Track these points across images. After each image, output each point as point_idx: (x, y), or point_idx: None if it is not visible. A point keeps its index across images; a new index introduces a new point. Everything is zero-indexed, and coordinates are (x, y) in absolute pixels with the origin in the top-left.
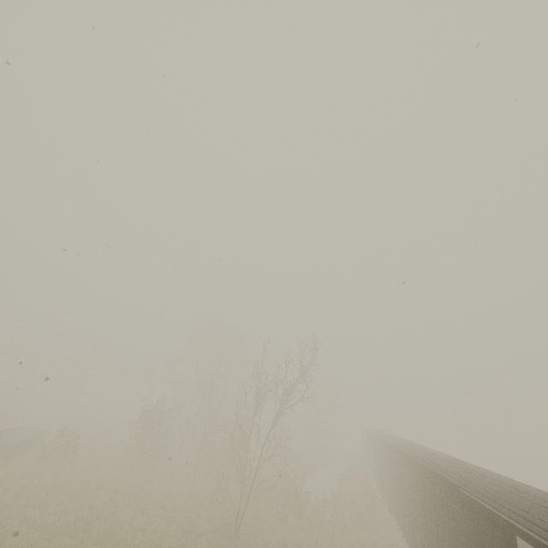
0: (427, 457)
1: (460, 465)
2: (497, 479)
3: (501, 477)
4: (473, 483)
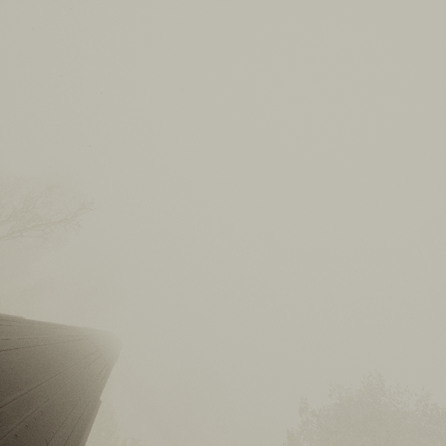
0: (80, 333)
1: (82, 338)
2: (75, 344)
3: (86, 351)
4: (45, 326)
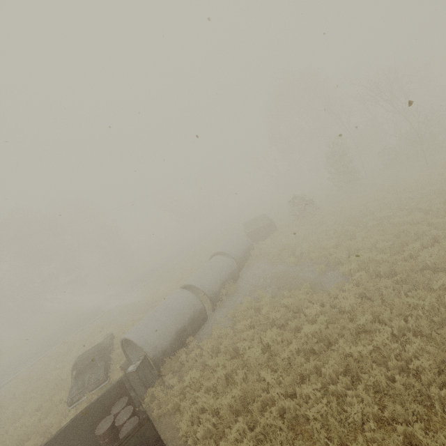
0: None
1: None
2: None
3: None
4: None
